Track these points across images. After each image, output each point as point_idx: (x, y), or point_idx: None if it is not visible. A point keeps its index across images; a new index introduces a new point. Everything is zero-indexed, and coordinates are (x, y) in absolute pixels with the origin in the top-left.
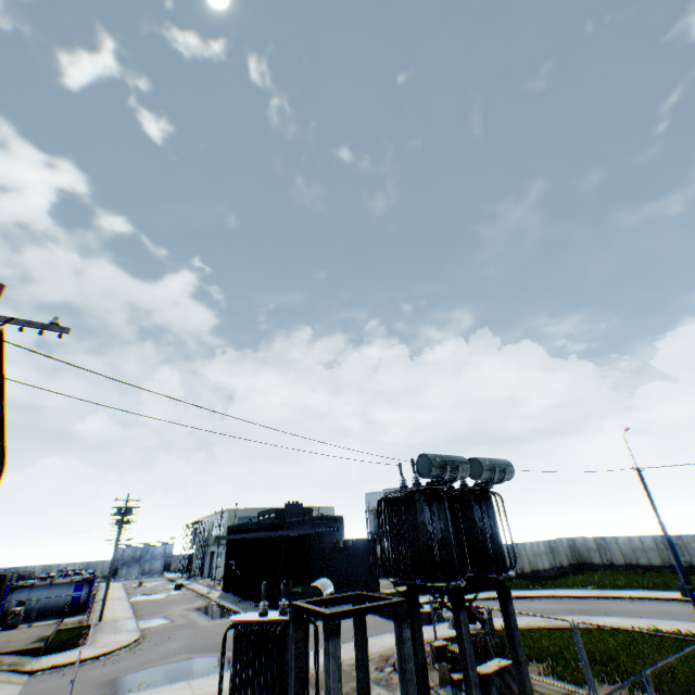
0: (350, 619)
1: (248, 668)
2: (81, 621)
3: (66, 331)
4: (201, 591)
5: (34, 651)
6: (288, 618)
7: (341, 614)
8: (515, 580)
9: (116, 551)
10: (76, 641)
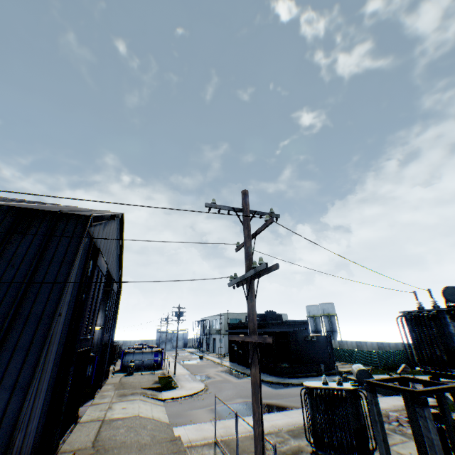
0: None
1: (324, 415)
2: (165, 374)
3: (278, 217)
4: (216, 361)
5: (156, 388)
6: (347, 388)
7: (422, 392)
8: None
9: (177, 336)
10: (171, 385)
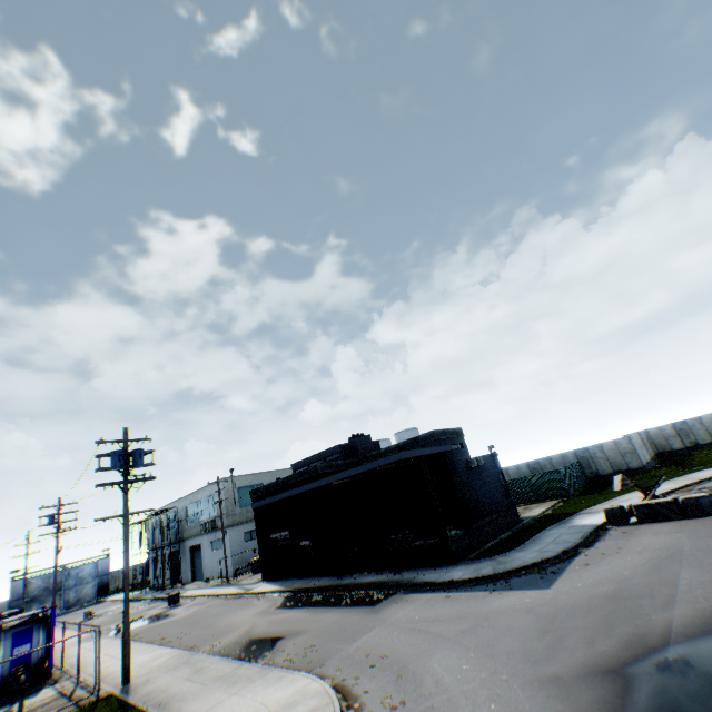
0: (630, 536)
1: None
2: (82, 697)
3: None
4: (229, 591)
5: None
6: None
7: None
8: (654, 471)
9: (126, 537)
10: None
